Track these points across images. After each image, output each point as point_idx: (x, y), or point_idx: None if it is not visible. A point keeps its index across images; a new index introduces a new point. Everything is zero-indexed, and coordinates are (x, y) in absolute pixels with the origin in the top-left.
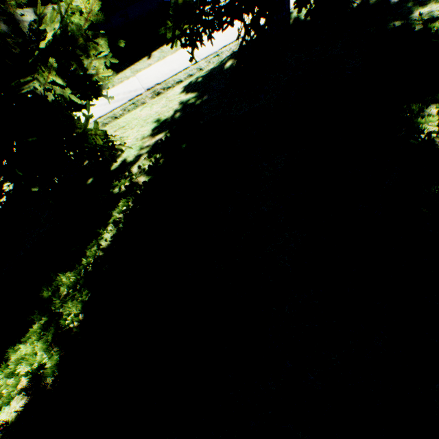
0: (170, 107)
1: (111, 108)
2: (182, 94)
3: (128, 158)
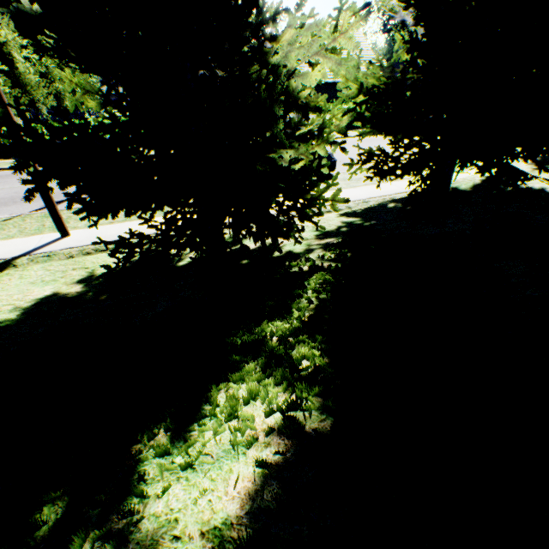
0: (330, 223)
1: None
2: (341, 217)
3: (295, 250)
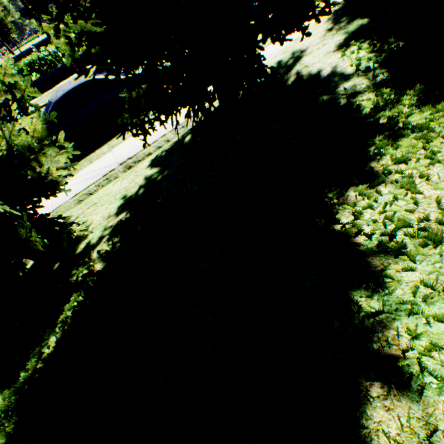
0: (136, 182)
1: (87, 184)
2: (148, 168)
3: (92, 240)
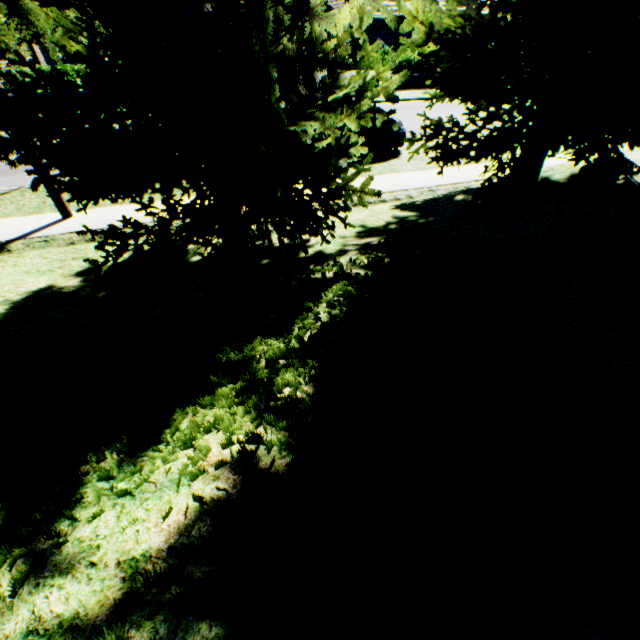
0: (379, 218)
1: None
2: (394, 210)
3: (326, 250)
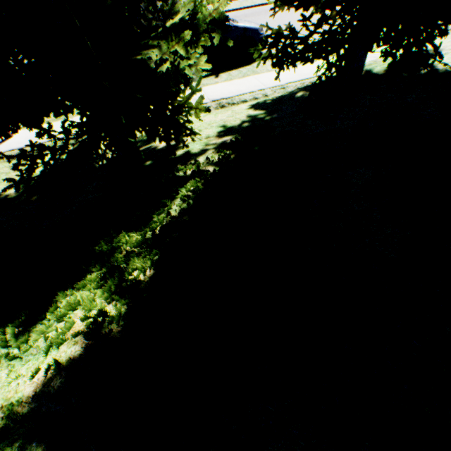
0: (237, 117)
1: None
2: (249, 109)
3: (192, 150)
